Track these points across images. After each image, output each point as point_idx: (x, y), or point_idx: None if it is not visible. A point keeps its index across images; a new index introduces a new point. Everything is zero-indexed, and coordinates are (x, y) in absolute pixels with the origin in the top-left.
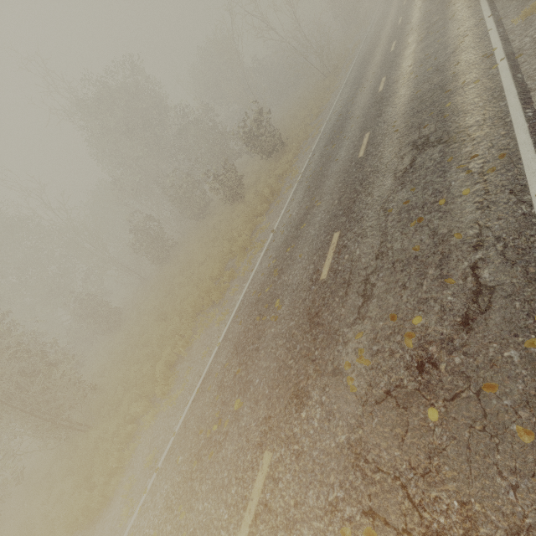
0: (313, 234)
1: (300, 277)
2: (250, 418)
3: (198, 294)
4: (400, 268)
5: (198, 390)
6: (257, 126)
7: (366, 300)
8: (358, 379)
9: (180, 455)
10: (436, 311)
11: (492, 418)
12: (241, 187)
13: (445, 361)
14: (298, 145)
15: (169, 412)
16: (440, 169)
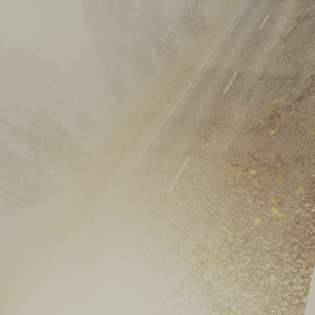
0: (221, 74)
1: (210, 94)
2: (179, 149)
3: (145, 112)
4: (271, 82)
5: (148, 147)
6: (192, 12)
7: (248, 98)
8: (237, 127)
9: (141, 168)
10: (286, 97)
11: (300, 129)
12: (175, 55)
13: (284, 114)
14: (216, 28)
15: (132, 158)
16: (310, 31)
